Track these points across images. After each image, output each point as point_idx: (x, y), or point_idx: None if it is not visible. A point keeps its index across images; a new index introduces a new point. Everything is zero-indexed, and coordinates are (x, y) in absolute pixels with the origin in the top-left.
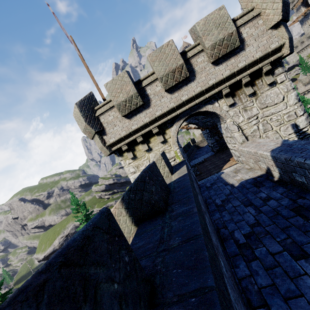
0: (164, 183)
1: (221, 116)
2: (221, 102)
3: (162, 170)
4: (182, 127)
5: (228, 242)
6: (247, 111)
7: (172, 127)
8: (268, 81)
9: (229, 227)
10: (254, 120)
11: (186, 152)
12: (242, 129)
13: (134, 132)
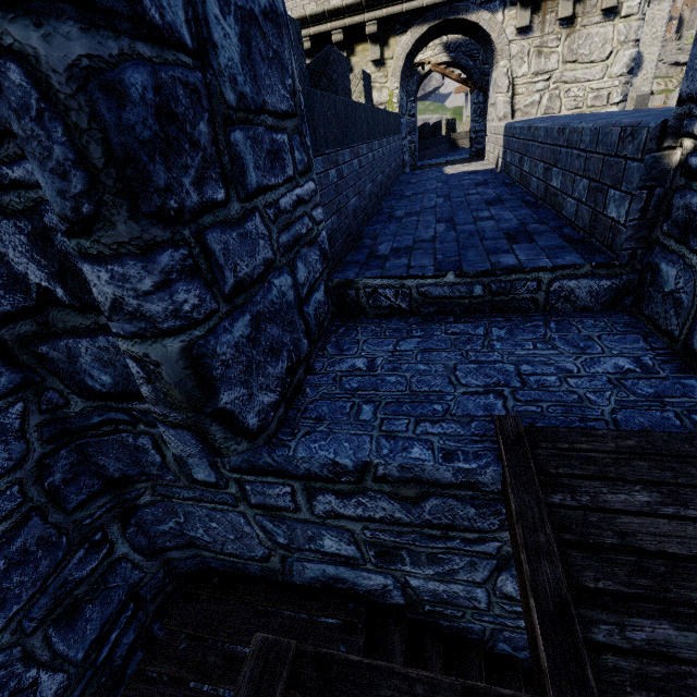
0: (349, 96)
1: (496, 47)
2: (510, 15)
3: (355, 100)
4: (434, 63)
5: (394, 196)
6: (542, 56)
7: (403, 35)
8: (605, 2)
9: (404, 191)
10: (542, 82)
11: (422, 139)
12: (516, 91)
13: (331, 16)
